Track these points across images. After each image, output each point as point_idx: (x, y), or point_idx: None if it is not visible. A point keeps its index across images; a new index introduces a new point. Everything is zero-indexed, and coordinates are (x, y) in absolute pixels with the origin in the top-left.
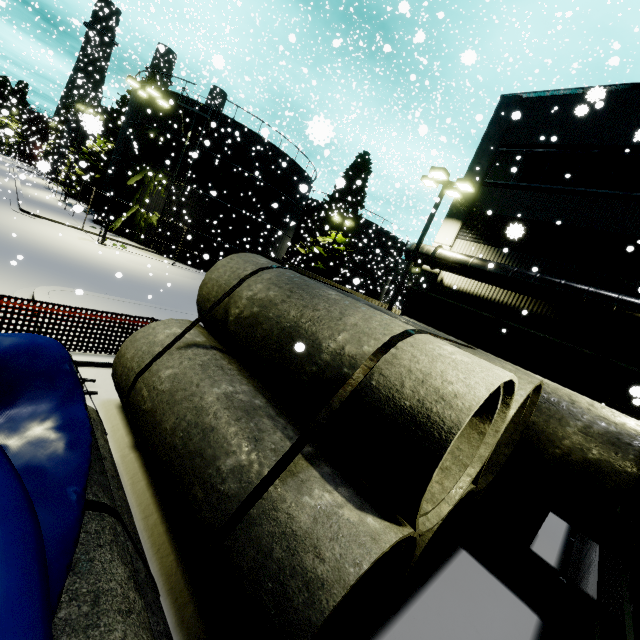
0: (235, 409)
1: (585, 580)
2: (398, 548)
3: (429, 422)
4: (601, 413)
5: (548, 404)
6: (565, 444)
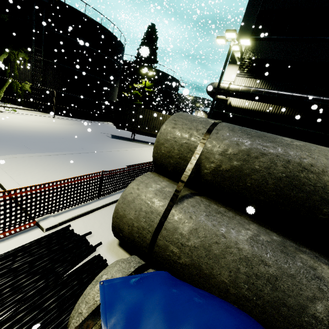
0: (274, 253)
1: None
2: None
3: None
4: None
5: None
6: None
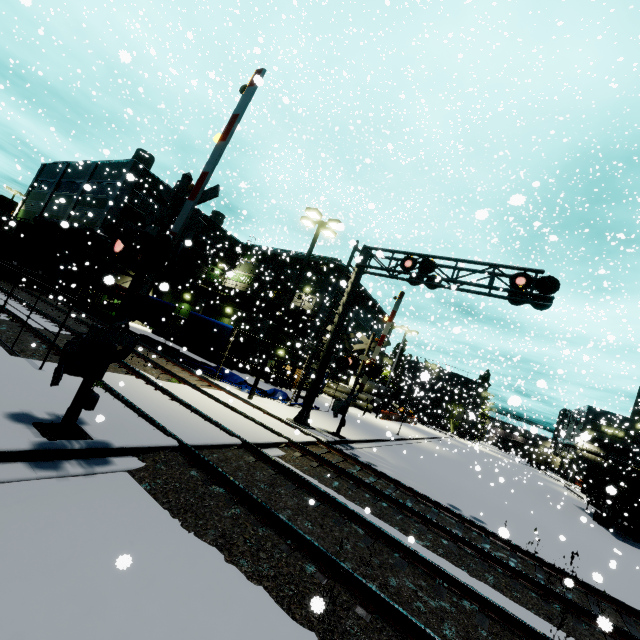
0: None
1: None
2: None
3: None
4: None
5: None
6: None
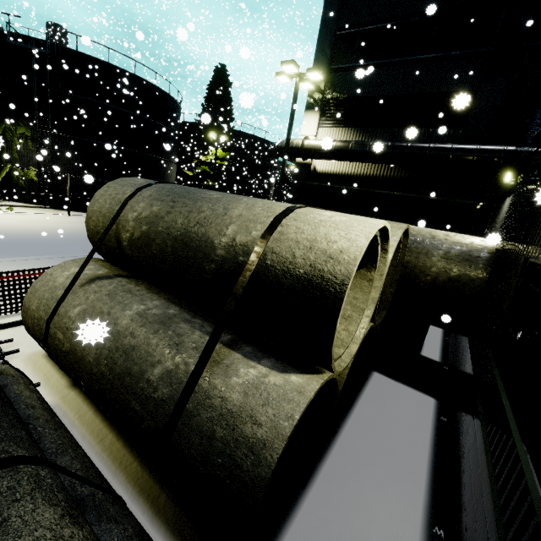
0: (151, 324)
1: (462, 364)
2: (324, 390)
3: (323, 281)
4: (455, 239)
5: (416, 244)
6: (433, 271)
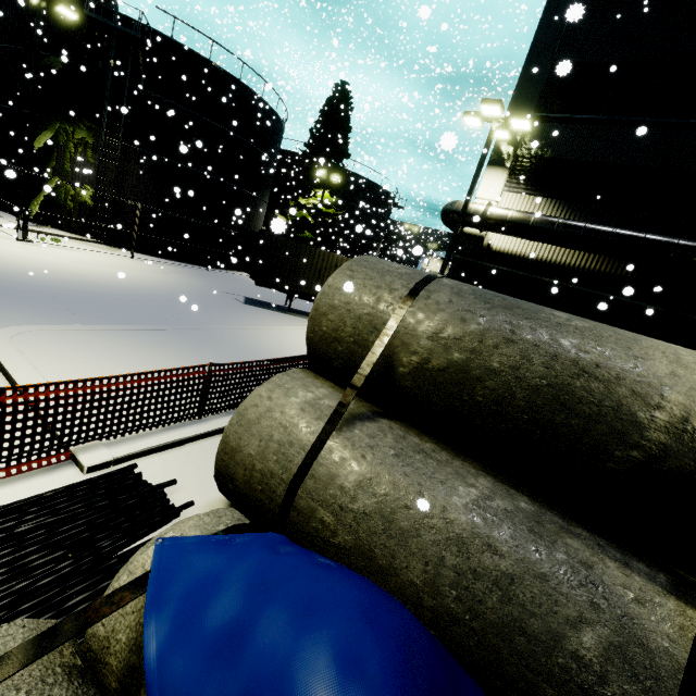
0: (516, 532)
1: None
2: None
3: None
4: None
5: None
6: None
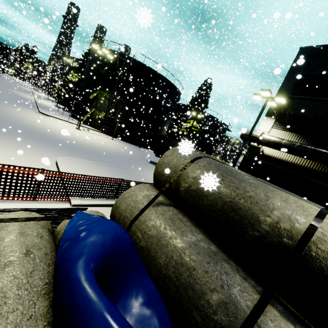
0: (203, 254)
1: None
2: None
3: None
4: None
5: None
6: None
